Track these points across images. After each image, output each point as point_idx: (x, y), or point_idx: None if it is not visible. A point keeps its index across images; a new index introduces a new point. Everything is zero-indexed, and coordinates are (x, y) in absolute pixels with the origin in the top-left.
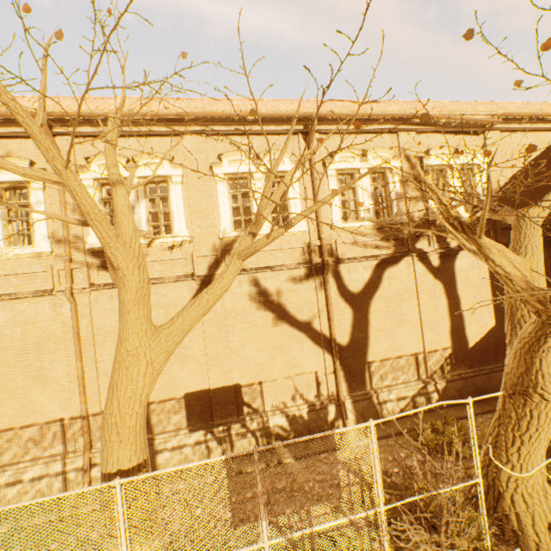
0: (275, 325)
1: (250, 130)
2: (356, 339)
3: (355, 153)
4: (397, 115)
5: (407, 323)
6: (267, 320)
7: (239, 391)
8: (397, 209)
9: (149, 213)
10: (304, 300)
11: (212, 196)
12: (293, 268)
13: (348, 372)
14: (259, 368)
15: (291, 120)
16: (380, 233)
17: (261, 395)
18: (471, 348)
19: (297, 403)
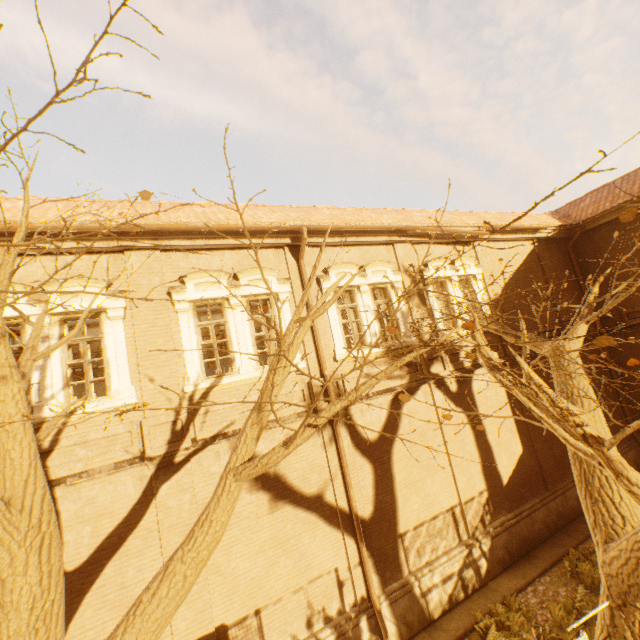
0: (273, 509)
1: (224, 244)
2: (382, 505)
3: (352, 268)
4: (393, 228)
5: (436, 468)
6: (261, 505)
7: (225, 637)
8: (405, 329)
9: (67, 364)
10: (310, 462)
11: (171, 333)
12: (292, 420)
13: (377, 556)
14: (254, 587)
15: (275, 232)
16: (391, 359)
17: (260, 633)
18: (506, 485)
19: (315, 629)
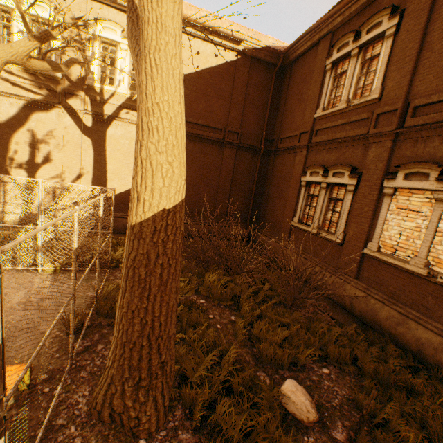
0: None
1: None
2: None
3: None
4: None
5: (50, 162)
6: None
7: None
8: None
9: None
10: None
11: None
12: None
13: None
14: None
15: None
16: (34, 79)
17: None
18: (110, 197)
19: None
